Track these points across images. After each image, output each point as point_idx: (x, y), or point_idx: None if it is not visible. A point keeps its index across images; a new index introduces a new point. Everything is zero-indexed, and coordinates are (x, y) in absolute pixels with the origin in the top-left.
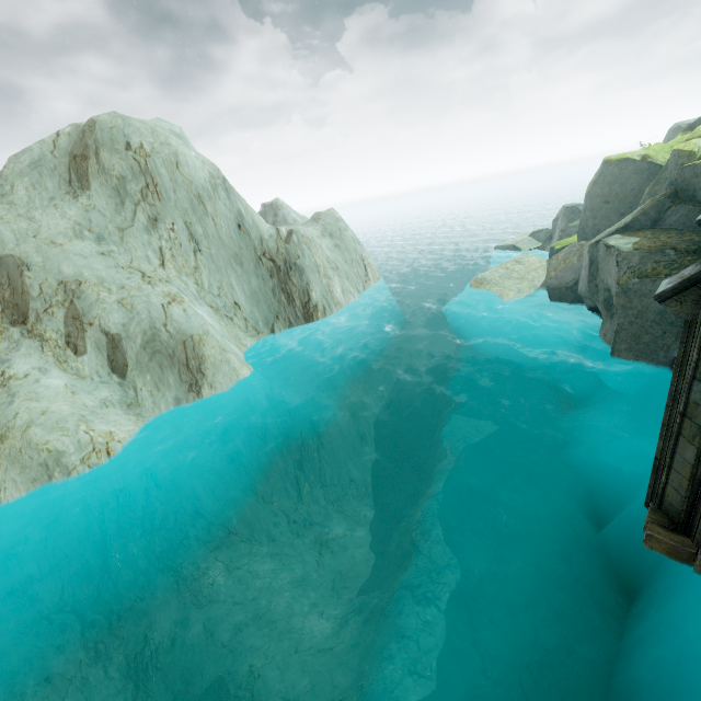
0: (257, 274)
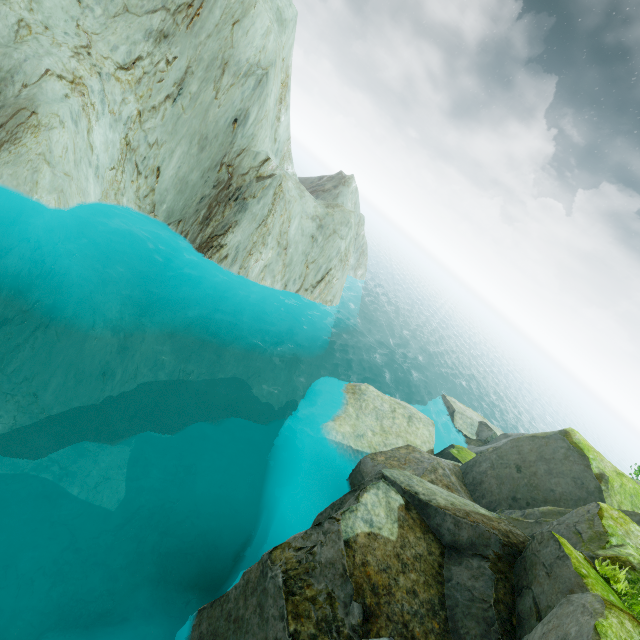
0: (207, 171)
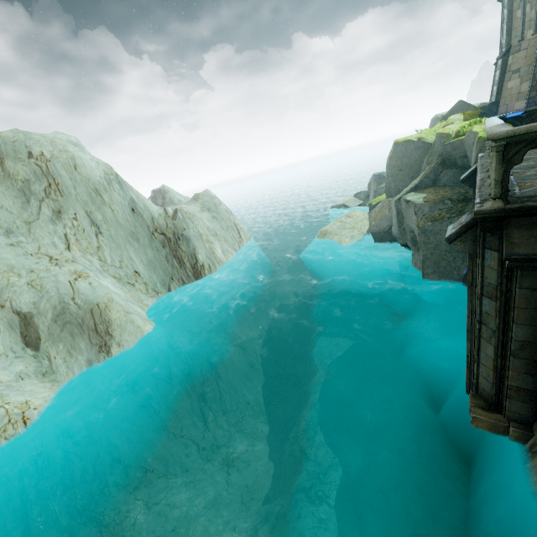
0: (152, 246)
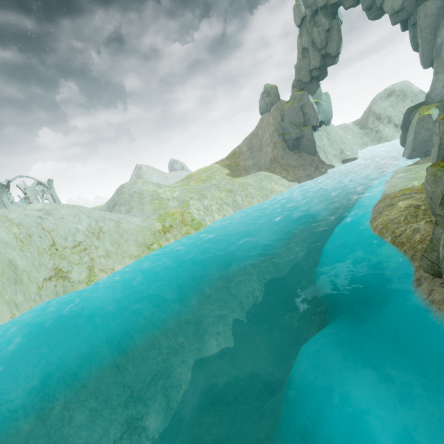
0: None
